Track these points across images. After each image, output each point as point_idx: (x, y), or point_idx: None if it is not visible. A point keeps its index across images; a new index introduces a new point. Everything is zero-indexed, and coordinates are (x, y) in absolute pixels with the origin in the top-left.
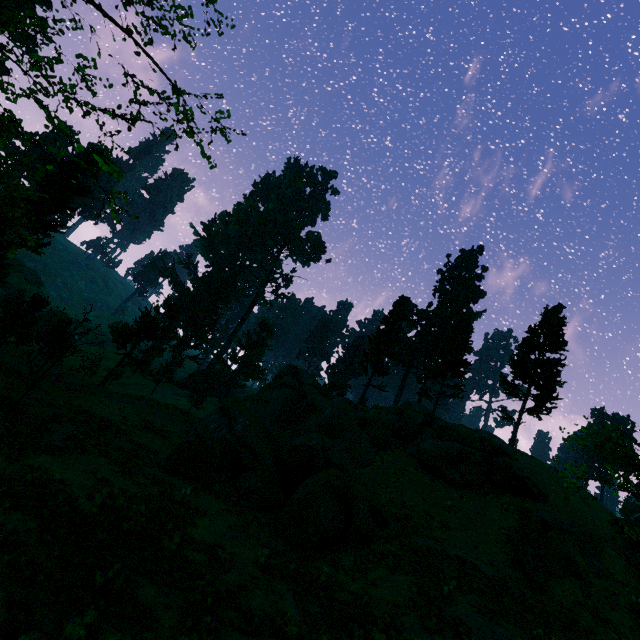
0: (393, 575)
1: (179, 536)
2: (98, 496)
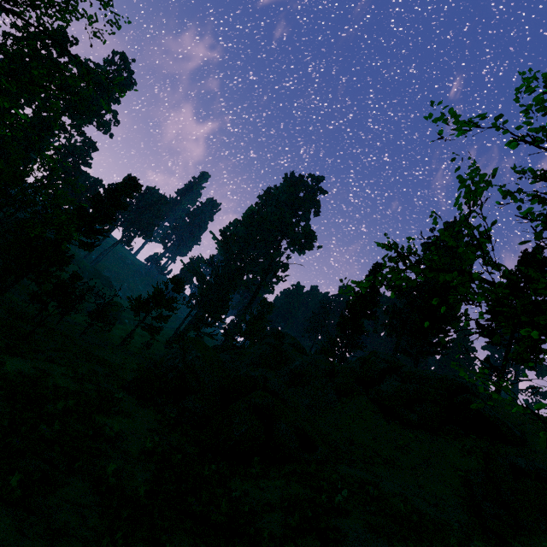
0: (291, 486)
1: (63, 404)
2: (8, 365)
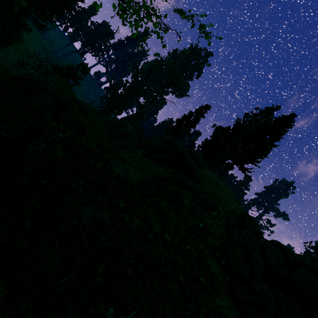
0: None
1: None
2: None
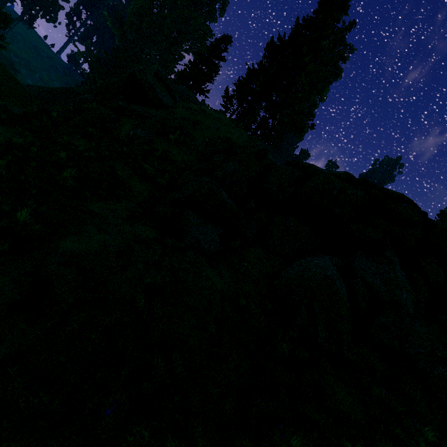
0: None
1: None
2: None
